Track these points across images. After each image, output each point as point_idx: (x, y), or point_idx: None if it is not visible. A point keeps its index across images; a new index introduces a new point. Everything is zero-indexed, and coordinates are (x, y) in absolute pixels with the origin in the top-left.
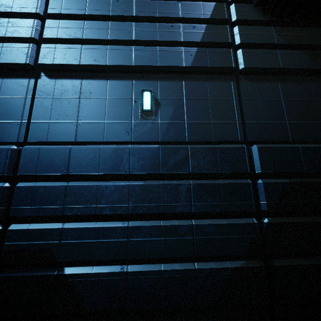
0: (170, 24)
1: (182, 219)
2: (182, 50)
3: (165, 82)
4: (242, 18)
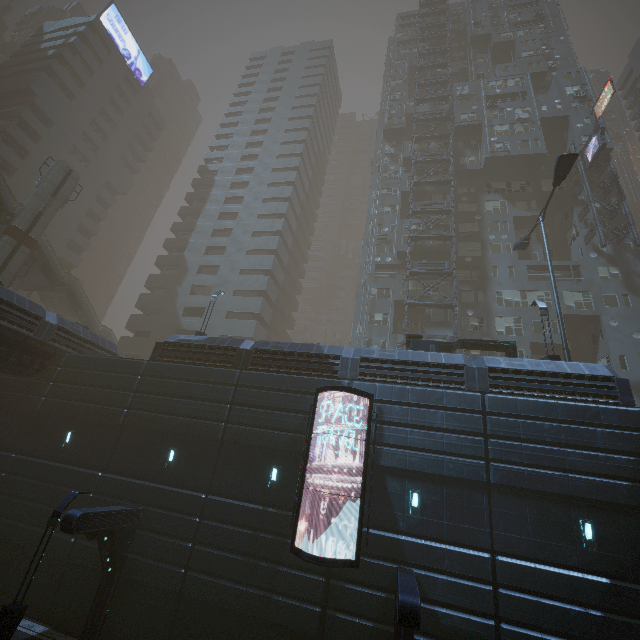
0: (599, 455)
1: None
2: (615, 485)
3: (601, 511)
4: None
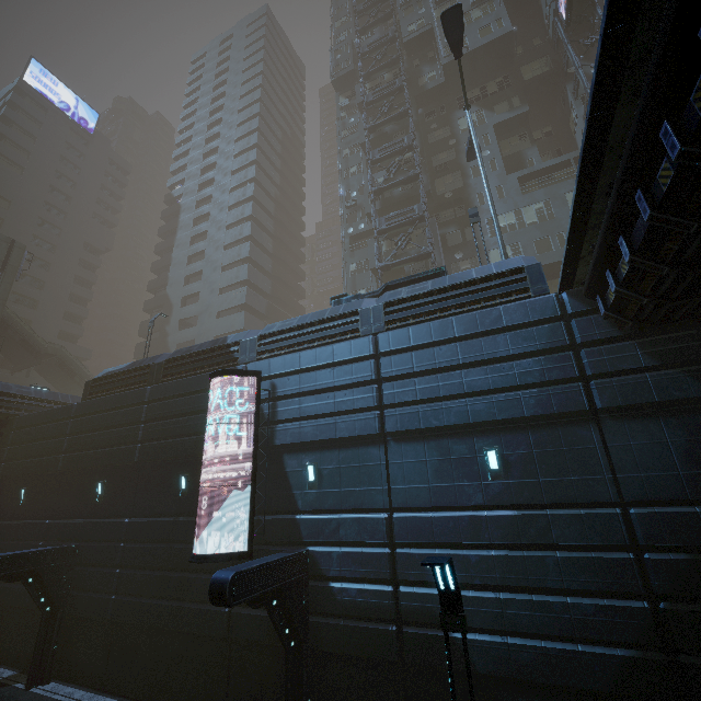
0: (501, 366)
1: (556, 595)
2: (520, 396)
3: (508, 432)
4: (589, 339)
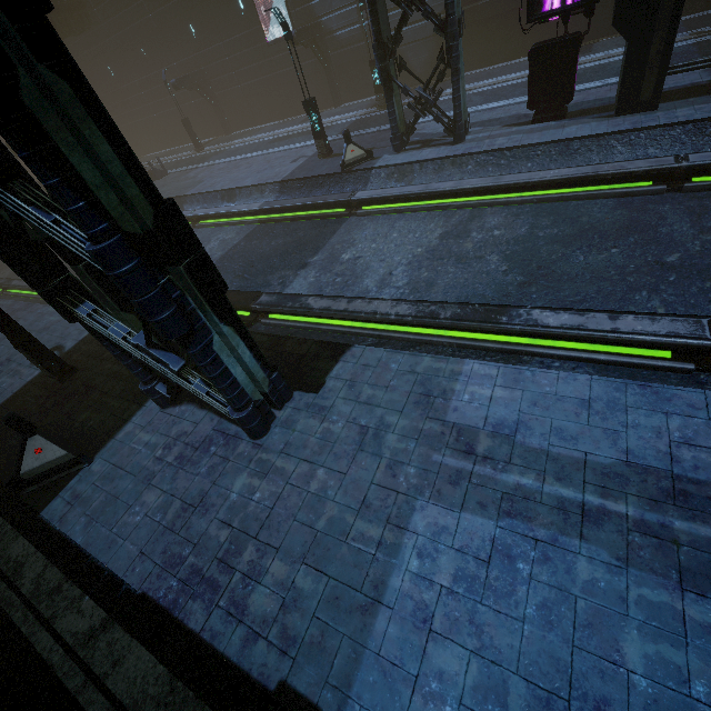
0: None
1: None
2: None
3: None
4: None
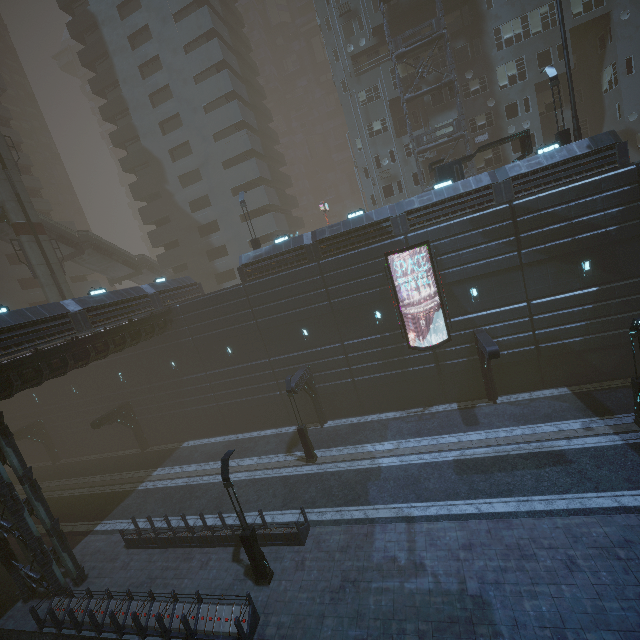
0: (598, 216)
1: (612, 316)
2: (607, 232)
3: (596, 251)
4: None
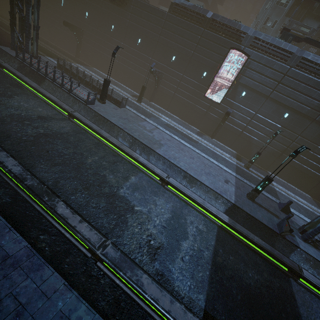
0: (309, 99)
1: (274, 140)
2: (305, 108)
3: (294, 113)
4: None
